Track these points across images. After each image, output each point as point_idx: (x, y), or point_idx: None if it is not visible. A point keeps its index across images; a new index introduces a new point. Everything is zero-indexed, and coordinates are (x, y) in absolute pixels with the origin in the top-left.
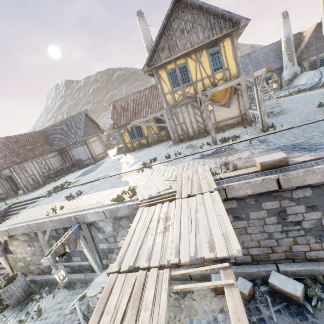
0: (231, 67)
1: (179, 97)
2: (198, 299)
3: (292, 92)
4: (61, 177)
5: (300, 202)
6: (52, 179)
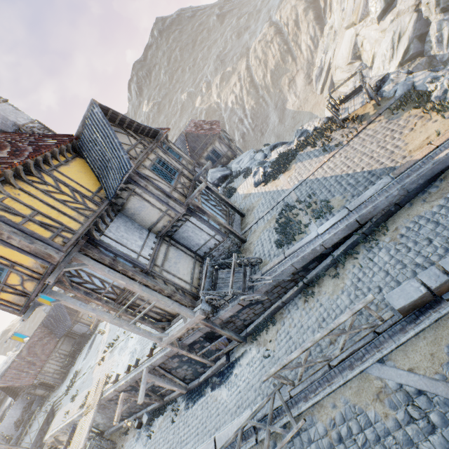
0: None
1: None
2: (130, 433)
3: None
4: (76, 359)
5: (132, 390)
6: (70, 366)
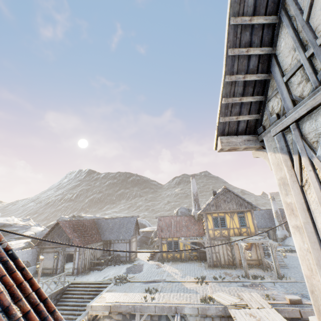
0: (251, 227)
1: (218, 234)
2: None
3: (286, 250)
4: (104, 268)
5: None
6: (98, 268)
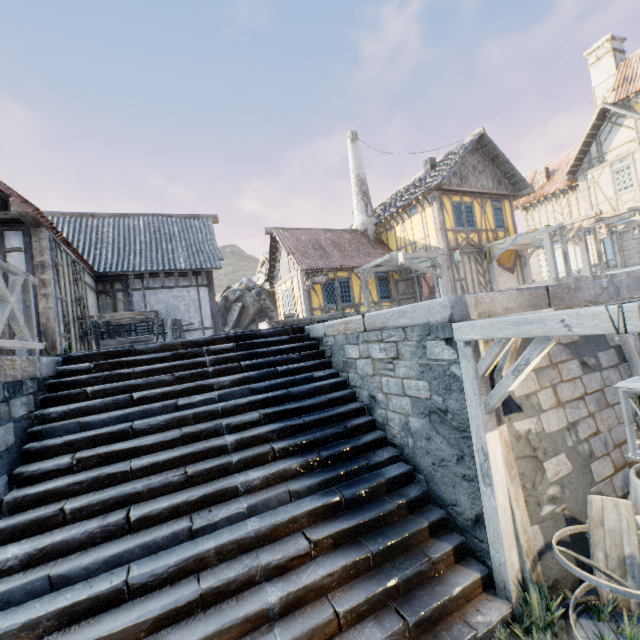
0: (510, 230)
1: (462, 242)
2: None
3: None
4: None
5: None
6: (142, 338)
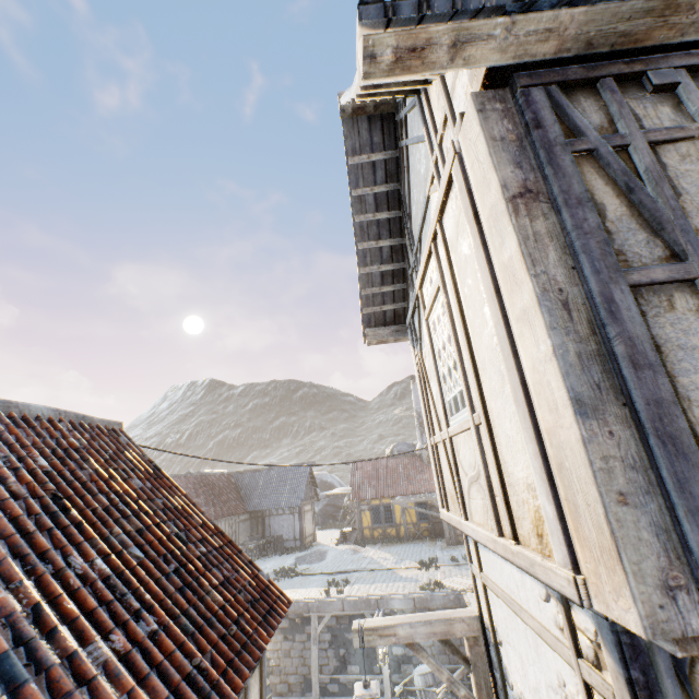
0: None
1: None
2: None
3: None
4: (254, 560)
5: None
6: None
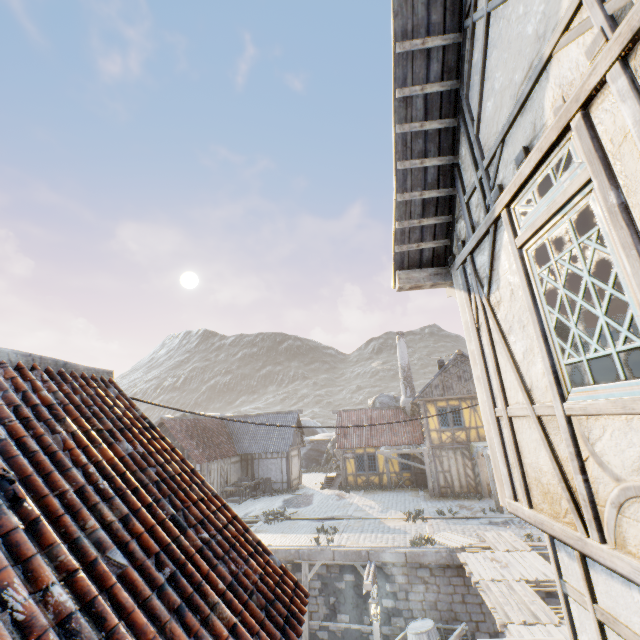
0: None
1: (447, 439)
2: None
3: None
4: (244, 500)
5: None
6: (235, 499)
